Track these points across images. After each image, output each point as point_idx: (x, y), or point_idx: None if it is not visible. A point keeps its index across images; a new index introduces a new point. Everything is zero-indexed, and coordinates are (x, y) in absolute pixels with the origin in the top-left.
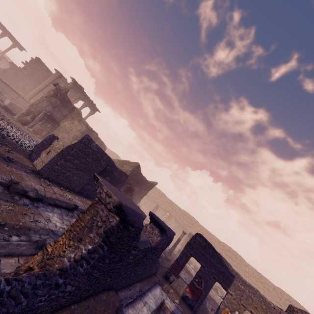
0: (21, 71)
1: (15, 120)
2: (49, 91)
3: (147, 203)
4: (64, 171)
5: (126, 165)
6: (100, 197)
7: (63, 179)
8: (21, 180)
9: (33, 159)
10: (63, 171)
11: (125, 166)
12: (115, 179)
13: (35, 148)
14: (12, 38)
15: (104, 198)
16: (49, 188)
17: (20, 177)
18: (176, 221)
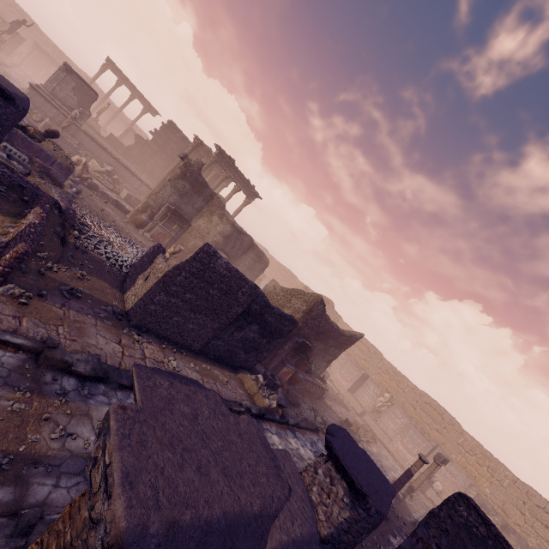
0: (149, 146)
1: (126, 222)
2: (174, 170)
3: (345, 368)
4: (168, 315)
5: (297, 298)
6: (88, 480)
7: (168, 329)
8: (77, 335)
9: (125, 289)
10: (166, 314)
11: (295, 301)
12: (270, 328)
13: (131, 270)
14: (143, 99)
15: (94, 492)
16: (134, 348)
17: (79, 328)
18: (405, 413)
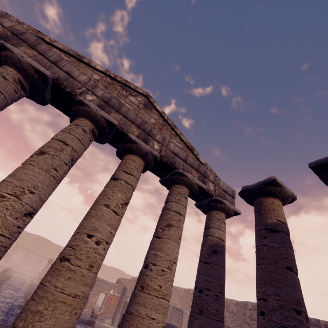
0: None
1: None
2: None
3: None
4: None
5: None
6: None
7: None
8: None
9: None
10: None
11: None
12: None
13: None
14: None
15: None
16: None
17: None
18: (24, 249)
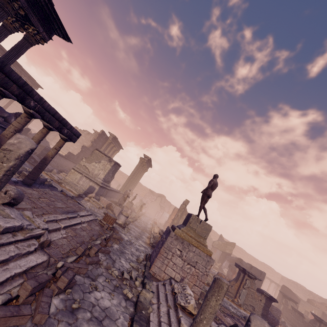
0: (88, 150)
1: None
2: (181, 209)
3: None
4: None
5: (229, 245)
6: None
7: None
8: None
9: None
10: None
11: (228, 246)
12: None
13: None
14: (28, 76)
15: None
16: None
17: None
18: None
